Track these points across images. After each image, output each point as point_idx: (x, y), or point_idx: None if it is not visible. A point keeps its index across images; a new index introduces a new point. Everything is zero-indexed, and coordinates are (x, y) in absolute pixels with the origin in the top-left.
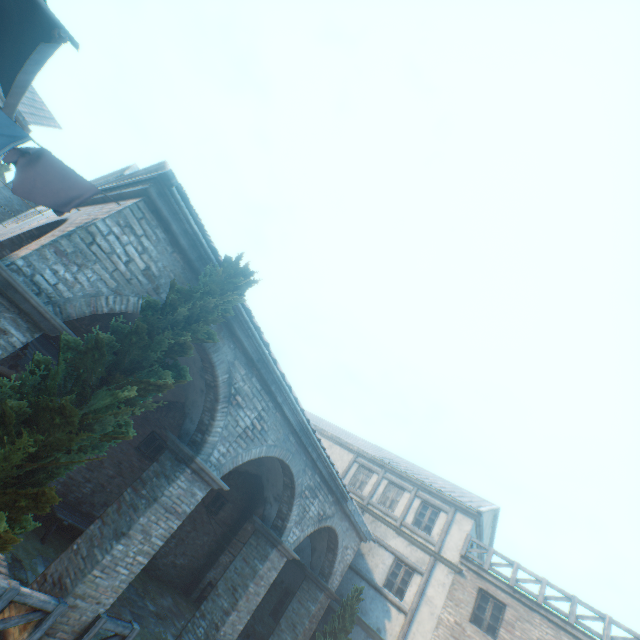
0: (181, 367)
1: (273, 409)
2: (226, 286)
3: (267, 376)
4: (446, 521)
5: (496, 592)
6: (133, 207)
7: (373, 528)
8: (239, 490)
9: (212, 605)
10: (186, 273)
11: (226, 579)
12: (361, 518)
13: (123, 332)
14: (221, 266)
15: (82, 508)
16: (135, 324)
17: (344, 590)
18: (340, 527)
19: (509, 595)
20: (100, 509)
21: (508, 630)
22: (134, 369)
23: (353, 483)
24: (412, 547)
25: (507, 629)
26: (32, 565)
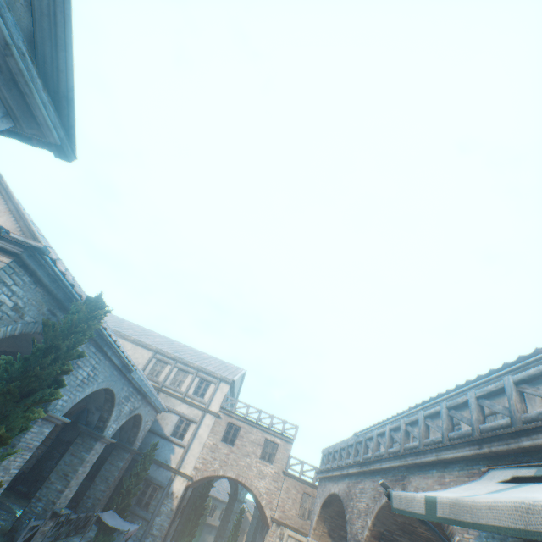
0: (60, 379)
1: (104, 360)
2: (90, 319)
3: (102, 343)
4: (214, 389)
5: (237, 422)
6: (6, 268)
7: (166, 402)
8: None
9: (47, 491)
10: (45, 297)
11: (58, 471)
12: (160, 402)
13: (8, 363)
14: (84, 303)
15: None
16: (35, 371)
17: (143, 445)
18: (144, 411)
19: (243, 422)
20: None
21: (240, 439)
22: (31, 393)
23: (152, 373)
24: (192, 408)
25: (240, 439)
26: None
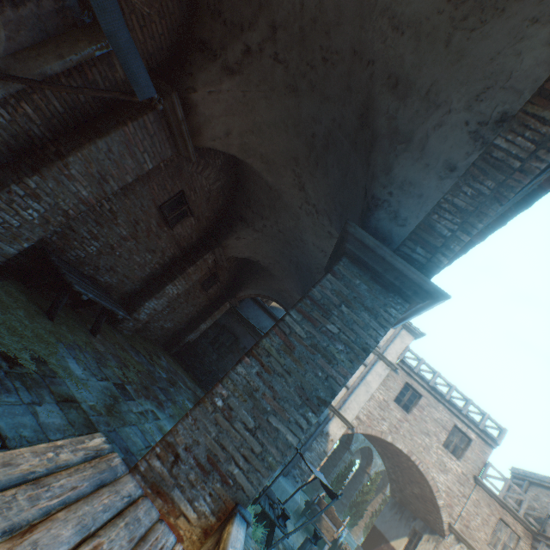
0: None
1: None
2: None
3: None
4: (393, 334)
5: (417, 387)
6: None
7: None
8: (230, 273)
9: None
10: None
11: None
12: None
13: None
14: None
15: (83, 270)
16: None
17: None
18: None
19: (426, 391)
20: (104, 274)
21: (419, 410)
22: None
23: None
24: None
25: (419, 410)
26: (63, 365)
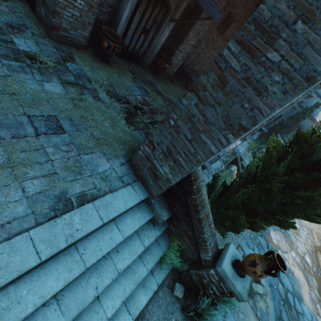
0: None
1: None
2: None
3: None
4: None
5: None
6: None
7: None
8: None
9: None
10: None
11: None
12: None
13: None
14: None
15: (189, 67)
16: None
17: None
18: None
19: None
20: (196, 66)
21: None
22: None
23: None
24: None
25: None
26: None
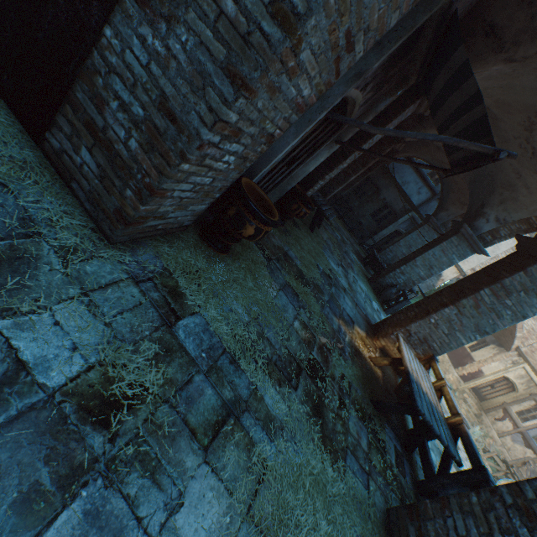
0: None
1: None
2: None
3: None
4: None
5: None
6: None
7: None
8: None
9: (410, 270)
10: None
11: (423, 259)
12: None
13: None
14: None
15: None
16: None
17: None
18: None
19: None
20: None
21: None
22: None
23: None
24: None
25: None
26: (332, 267)
